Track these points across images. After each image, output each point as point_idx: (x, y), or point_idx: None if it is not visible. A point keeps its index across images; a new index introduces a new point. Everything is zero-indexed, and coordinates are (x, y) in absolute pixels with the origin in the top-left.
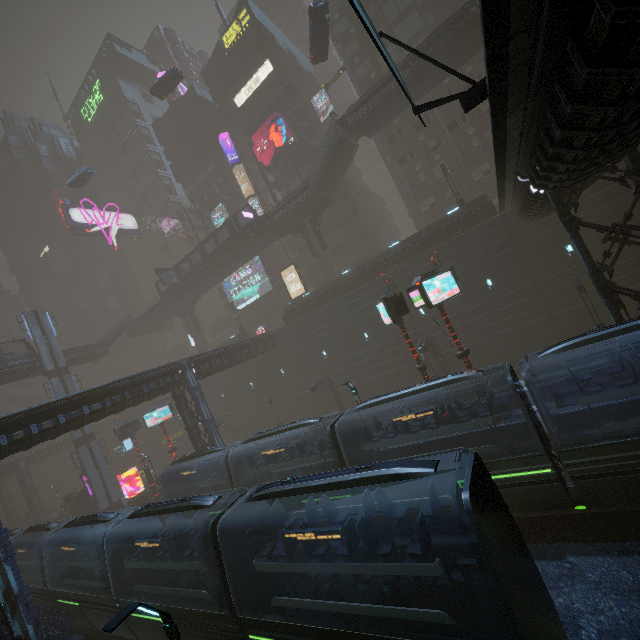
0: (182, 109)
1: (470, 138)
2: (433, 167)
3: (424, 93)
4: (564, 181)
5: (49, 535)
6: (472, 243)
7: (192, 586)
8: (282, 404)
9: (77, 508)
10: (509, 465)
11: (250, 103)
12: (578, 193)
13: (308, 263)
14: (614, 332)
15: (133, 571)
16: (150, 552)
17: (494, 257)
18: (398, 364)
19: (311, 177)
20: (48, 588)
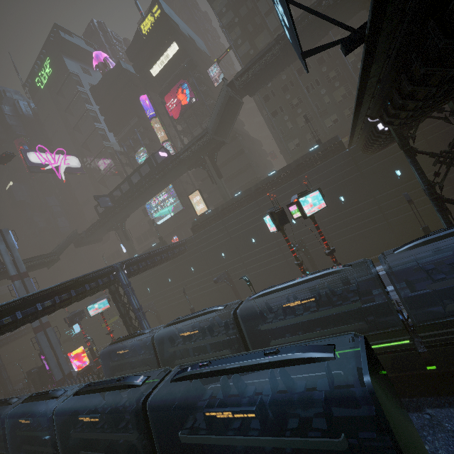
0: (112, 78)
1: (323, 96)
2: (297, 118)
3: (289, 64)
4: (409, 118)
5: (11, 407)
6: (329, 171)
7: (127, 452)
8: (193, 293)
9: (37, 380)
10: (376, 338)
11: (162, 73)
12: (415, 129)
13: (208, 189)
14: (453, 232)
15: (78, 438)
16: (91, 424)
17: (345, 180)
18: (278, 260)
19: (209, 125)
20: (10, 453)
